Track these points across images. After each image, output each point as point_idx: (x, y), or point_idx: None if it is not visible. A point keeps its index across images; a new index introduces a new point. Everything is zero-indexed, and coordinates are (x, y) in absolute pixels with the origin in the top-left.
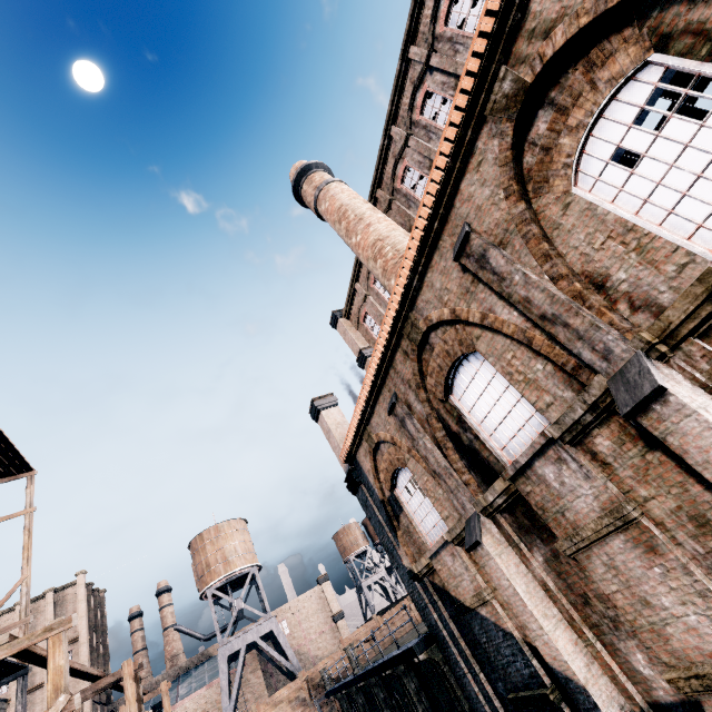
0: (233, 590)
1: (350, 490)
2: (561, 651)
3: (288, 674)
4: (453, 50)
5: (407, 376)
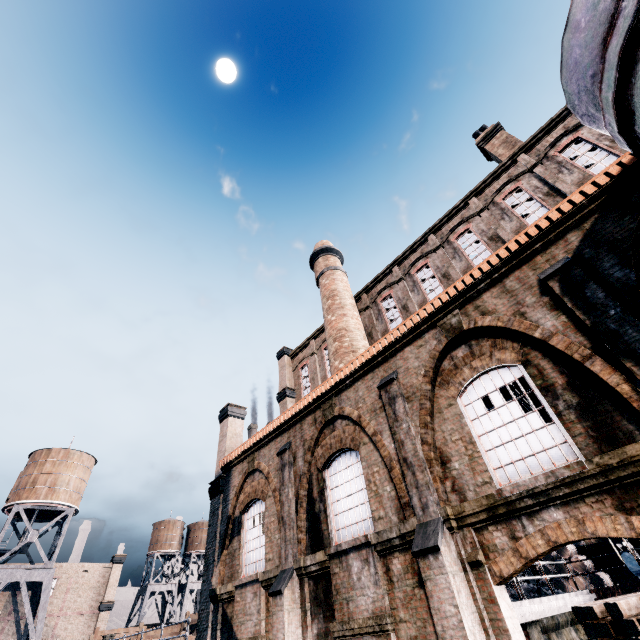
0: (36, 519)
1: (210, 492)
2: None
3: (22, 638)
4: (453, 255)
5: (307, 436)
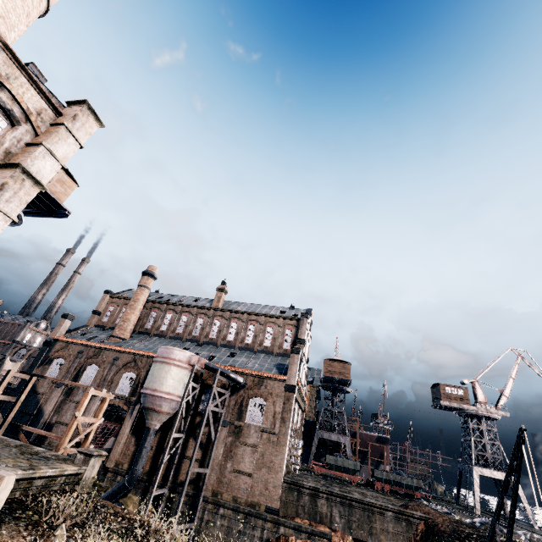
0: None
1: (44, 343)
2: (48, 409)
3: None
4: (178, 320)
5: (89, 354)
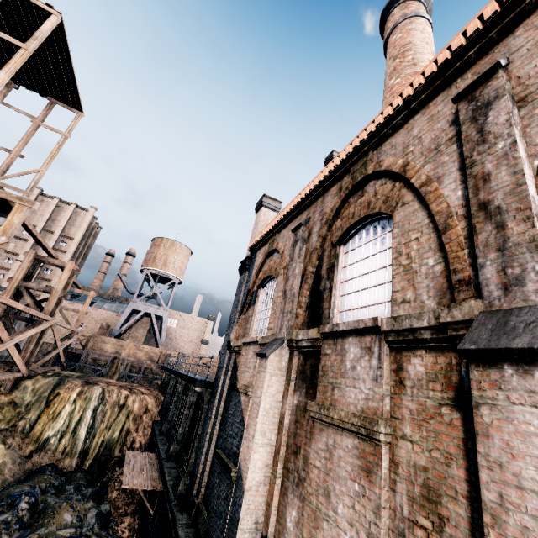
0: (160, 281)
1: (240, 270)
2: (251, 460)
3: (157, 343)
4: None
5: (327, 209)
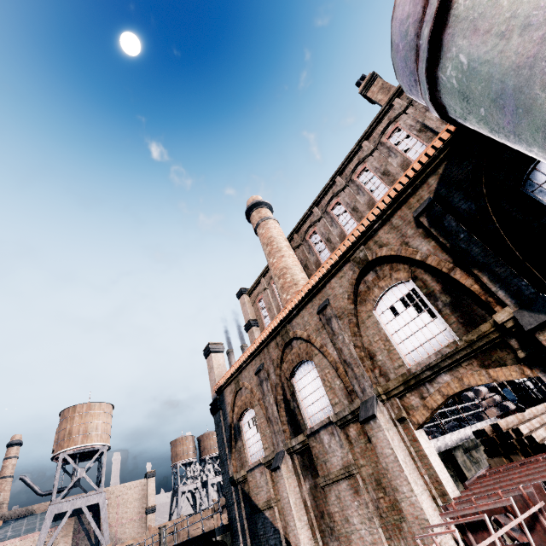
0: (79, 460)
1: (212, 411)
2: (301, 540)
3: (94, 545)
4: (357, 191)
5: (274, 357)
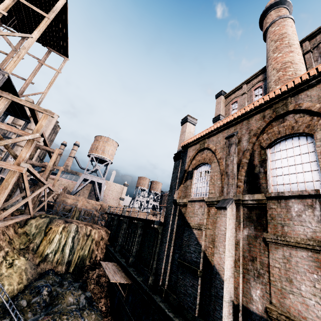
0: (98, 162)
1: (174, 158)
2: (225, 264)
3: (96, 199)
4: None
5: (253, 127)
